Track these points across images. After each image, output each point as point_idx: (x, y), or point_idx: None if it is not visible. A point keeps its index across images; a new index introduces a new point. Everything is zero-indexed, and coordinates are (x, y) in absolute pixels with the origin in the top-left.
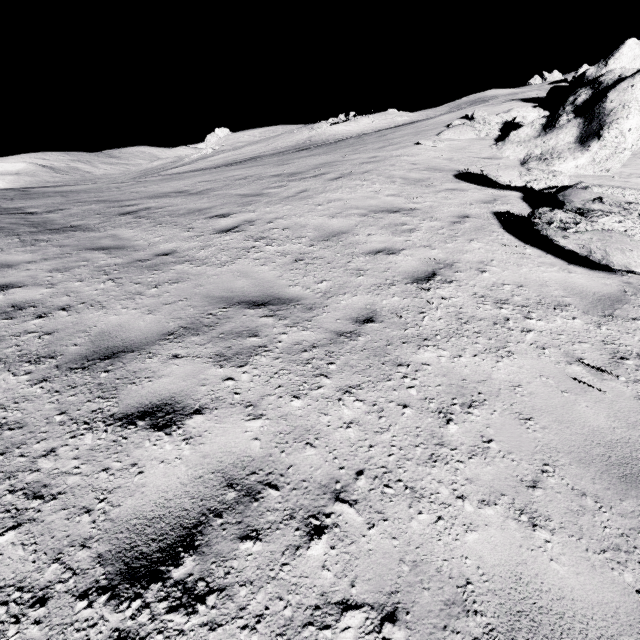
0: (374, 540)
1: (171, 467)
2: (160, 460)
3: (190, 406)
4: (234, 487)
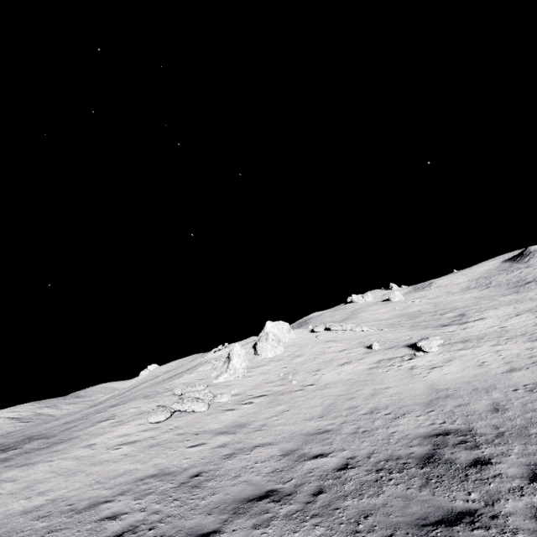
0: (20, 479)
1: None
2: None
3: (3, 474)
4: (2, 480)
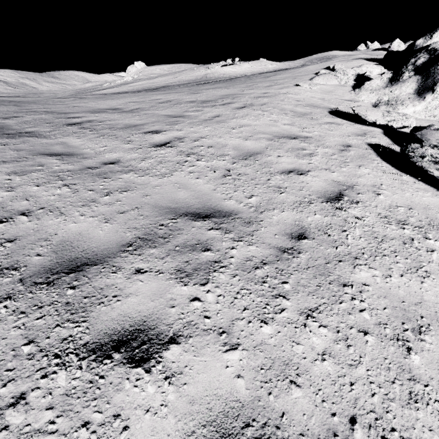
0: None
1: (158, 419)
2: (144, 408)
3: (164, 333)
4: None
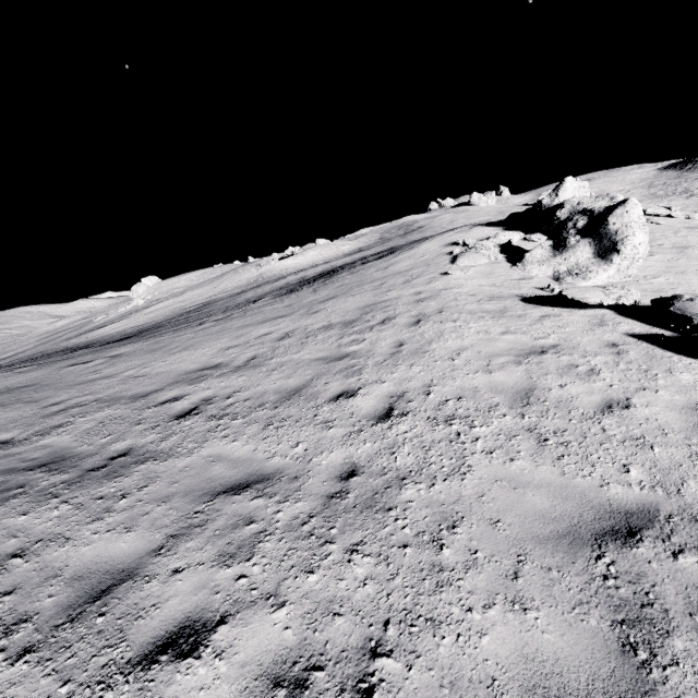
0: None
1: None
2: None
3: None
4: None
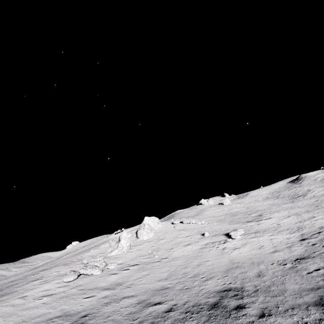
0: None
1: None
2: None
3: None
4: None
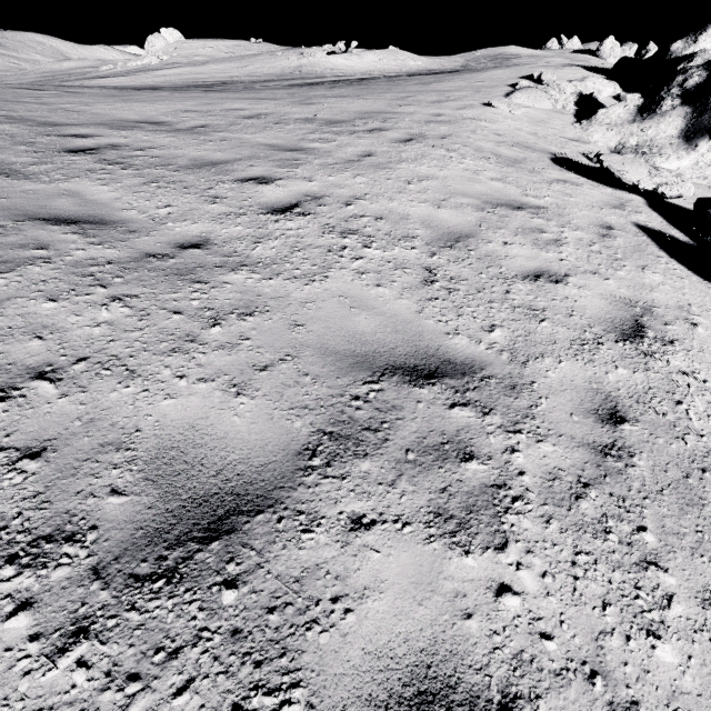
0: None
1: None
2: None
3: (482, 695)
4: None
